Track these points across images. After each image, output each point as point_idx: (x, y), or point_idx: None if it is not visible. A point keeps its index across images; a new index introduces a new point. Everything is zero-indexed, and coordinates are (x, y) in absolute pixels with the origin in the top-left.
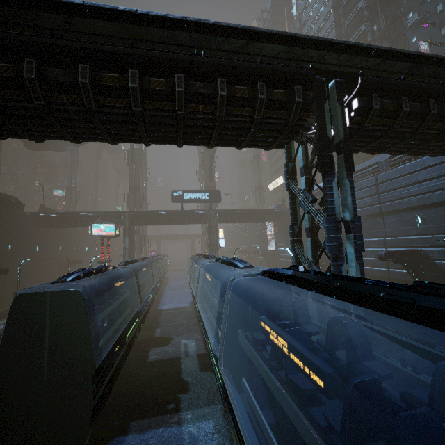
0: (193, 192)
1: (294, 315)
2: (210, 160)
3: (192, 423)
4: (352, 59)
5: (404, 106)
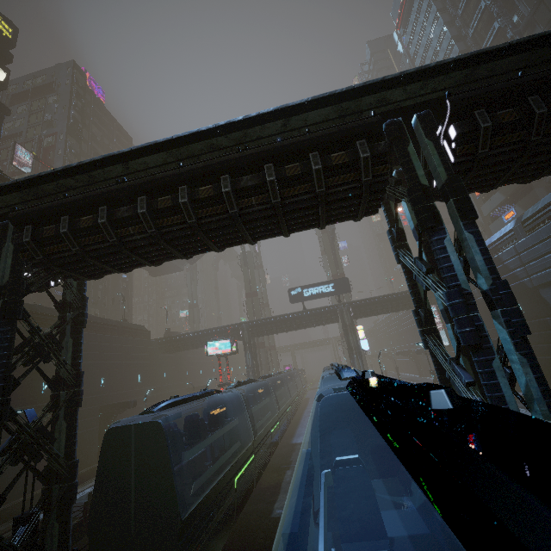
0: (314, 287)
1: None
2: (331, 243)
3: None
4: (427, 84)
5: (535, 108)
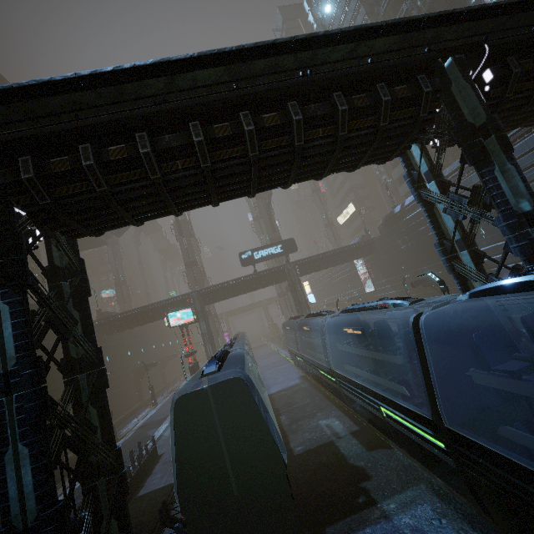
0: (263, 249)
1: (532, 334)
2: (267, 208)
3: (403, 512)
4: (474, 26)
5: None
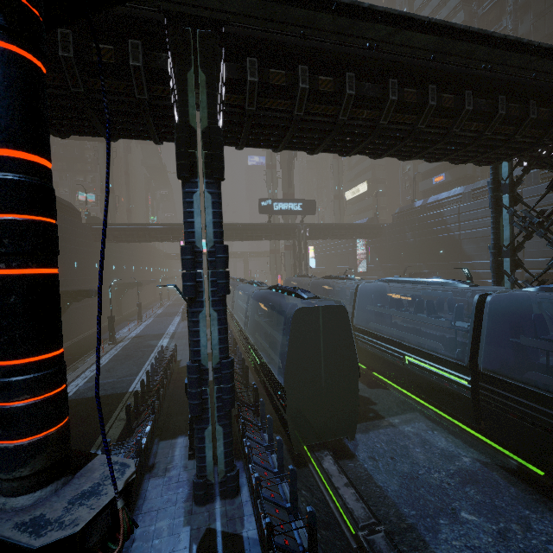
0: (284, 202)
1: None
2: (290, 160)
3: (405, 425)
4: None
5: None
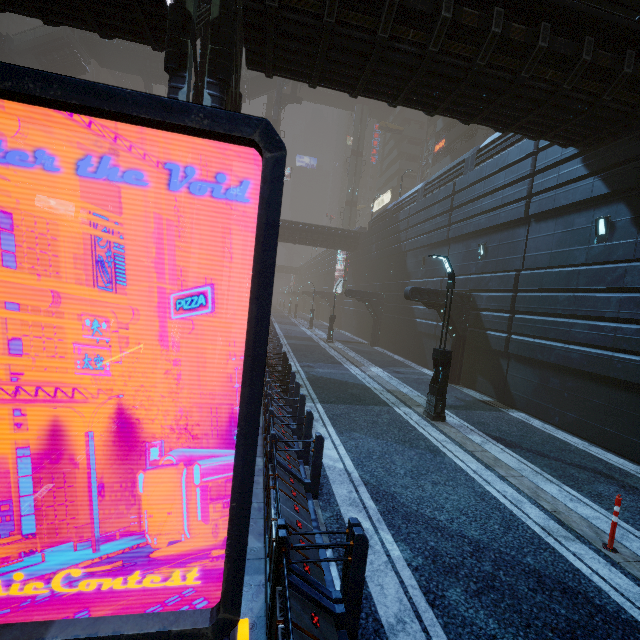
0: None
1: None
2: None
3: None
4: None
5: None
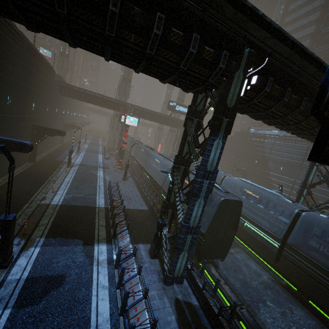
0: (183, 107)
1: None
2: None
3: (237, 254)
4: None
5: None
